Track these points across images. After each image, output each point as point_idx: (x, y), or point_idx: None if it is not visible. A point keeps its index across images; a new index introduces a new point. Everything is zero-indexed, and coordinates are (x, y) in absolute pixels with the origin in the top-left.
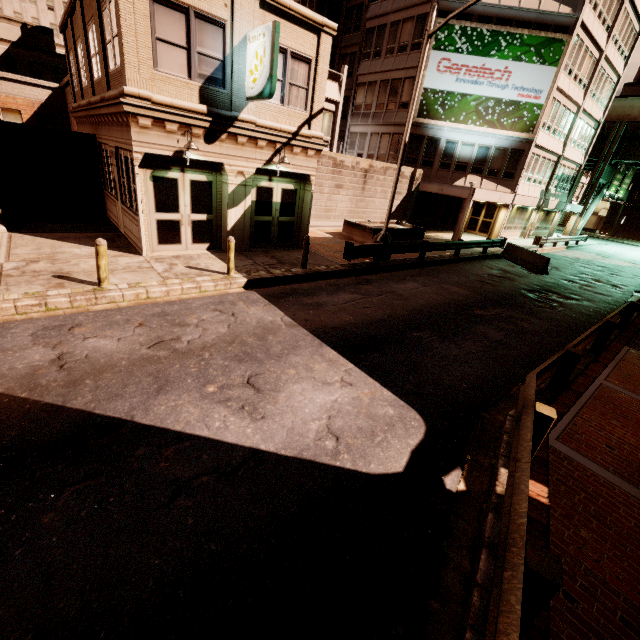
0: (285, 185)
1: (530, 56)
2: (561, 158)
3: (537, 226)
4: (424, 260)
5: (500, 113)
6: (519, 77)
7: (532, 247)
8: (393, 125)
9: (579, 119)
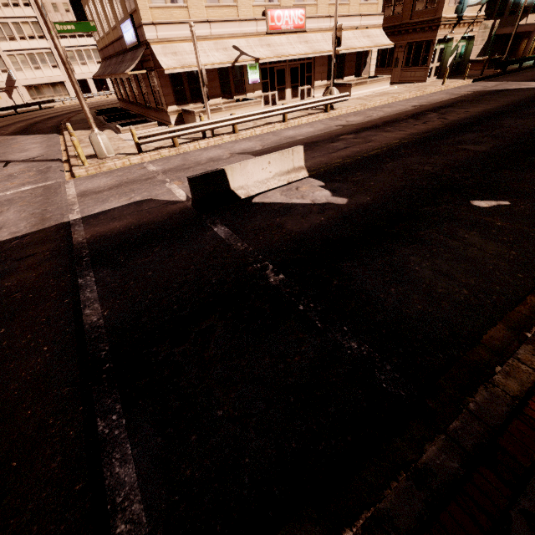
0: (463, 43)
1: None
2: None
3: None
4: (521, 68)
5: None
6: None
7: None
8: None
9: None
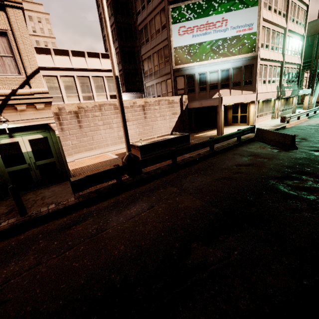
0: (31, 136)
1: (236, 6)
2: (283, 63)
3: (282, 109)
4: (177, 164)
5: (228, 46)
6: (233, 21)
7: (281, 124)
8: (165, 75)
9: (288, 36)
